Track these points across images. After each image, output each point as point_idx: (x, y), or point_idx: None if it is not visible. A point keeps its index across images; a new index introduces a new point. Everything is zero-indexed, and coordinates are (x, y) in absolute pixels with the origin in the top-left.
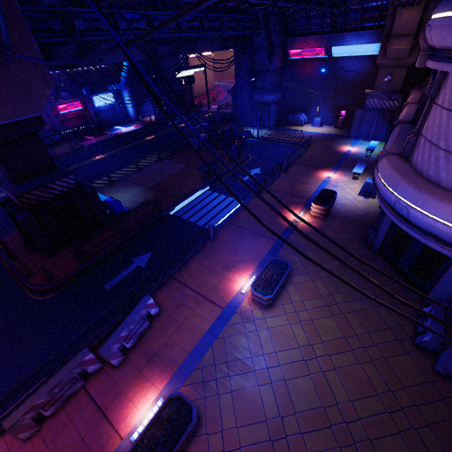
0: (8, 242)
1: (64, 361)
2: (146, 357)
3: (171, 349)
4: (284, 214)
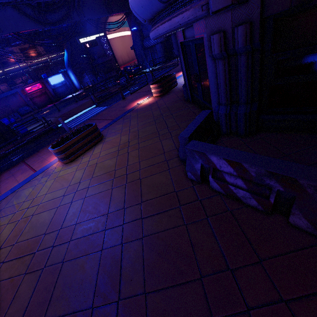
0: None
1: None
2: None
3: None
4: (133, 103)
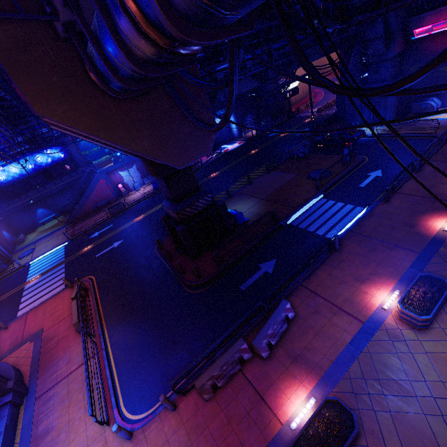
0: (165, 246)
1: (225, 345)
2: (290, 356)
3: (313, 353)
4: (425, 222)
